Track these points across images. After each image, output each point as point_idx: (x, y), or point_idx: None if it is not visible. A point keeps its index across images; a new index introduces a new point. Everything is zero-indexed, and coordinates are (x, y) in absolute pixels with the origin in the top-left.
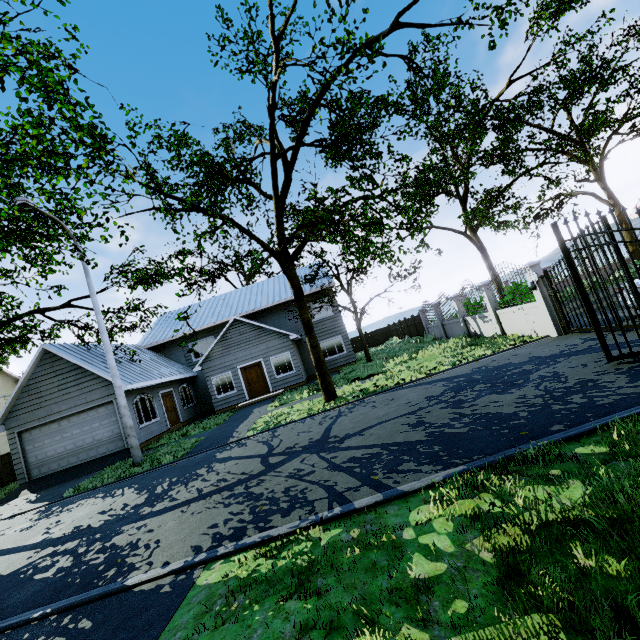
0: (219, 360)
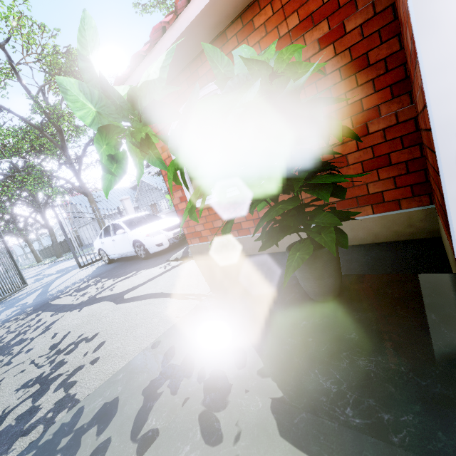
0: (142, 200)
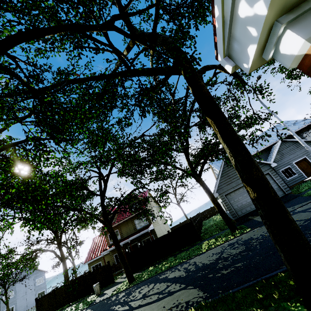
0: (280, 161)
